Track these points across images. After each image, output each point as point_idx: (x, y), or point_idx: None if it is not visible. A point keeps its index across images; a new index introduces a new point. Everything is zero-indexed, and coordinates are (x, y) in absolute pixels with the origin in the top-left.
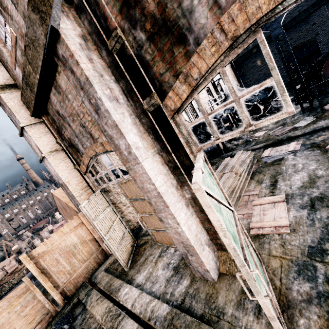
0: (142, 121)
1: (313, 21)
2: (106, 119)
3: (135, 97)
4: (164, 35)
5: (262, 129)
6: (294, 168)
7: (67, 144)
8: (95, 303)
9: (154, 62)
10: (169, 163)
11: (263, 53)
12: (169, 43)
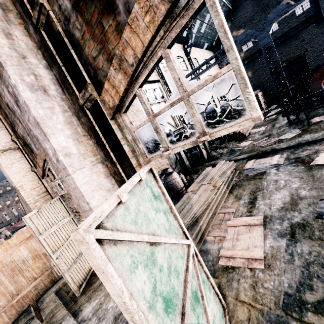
0: (82, 120)
1: (302, 37)
2: (27, 114)
3: (70, 89)
4: (90, 1)
5: (248, 139)
6: (275, 184)
7: (22, 142)
8: None
9: (85, 42)
10: (115, 175)
11: (216, 24)
12: (97, 13)
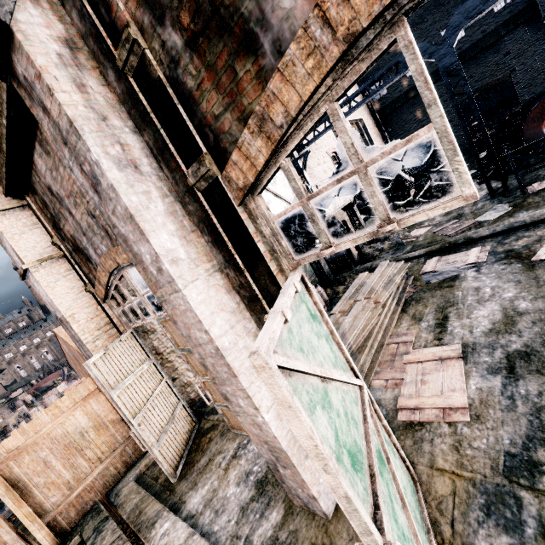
0: (188, 208)
1: (506, 49)
2: (112, 204)
3: (172, 163)
4: (216, 37)
5: (423, 224)
6: (477, 295)
7: (71, 246)
8: None
9: (203, 93)
10: (242, 289)
11: (412, 71)
12: (227, 54)
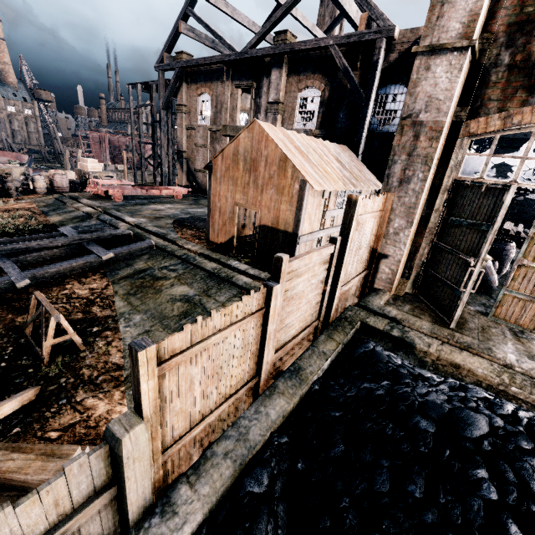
0: None
1: None
2: None
3: None
4: None
5: None
6: None
7: (512, 60)
8: (443, 347)
9: None
10: None
11: None
12: None
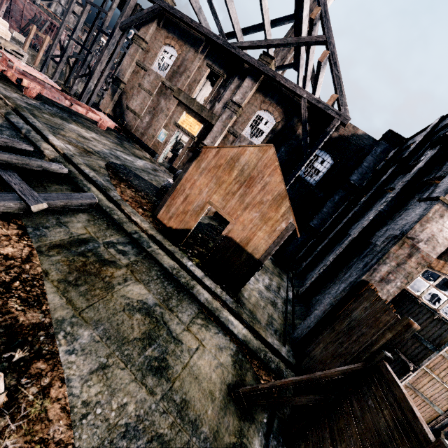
0: None
1: None
2: None
3: None
4: None
5: None
6: None
7: None
8: None
9: None
10: None
11: None
12: None
